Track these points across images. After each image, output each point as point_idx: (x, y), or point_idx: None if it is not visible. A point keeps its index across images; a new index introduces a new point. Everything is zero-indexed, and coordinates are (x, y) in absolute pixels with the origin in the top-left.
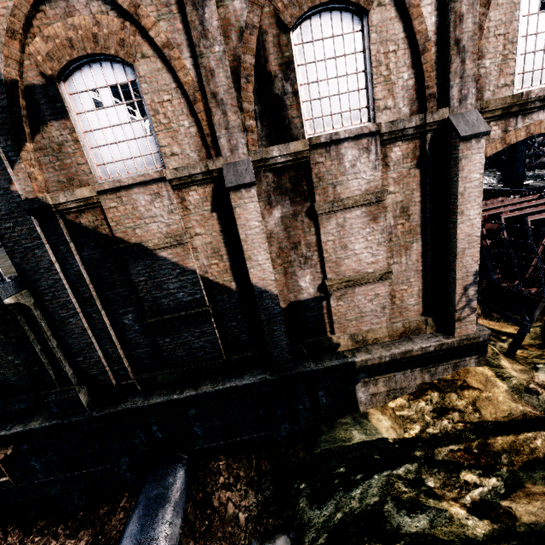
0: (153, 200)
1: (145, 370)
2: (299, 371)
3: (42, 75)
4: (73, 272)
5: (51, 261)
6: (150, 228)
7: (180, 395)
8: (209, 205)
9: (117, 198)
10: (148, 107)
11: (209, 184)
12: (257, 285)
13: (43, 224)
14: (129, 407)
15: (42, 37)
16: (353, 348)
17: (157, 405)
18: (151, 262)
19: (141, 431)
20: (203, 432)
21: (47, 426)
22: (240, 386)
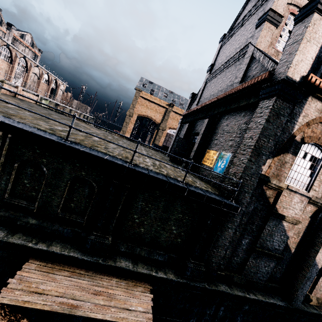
0: (299, 202)
1: (228, 269)
2: (302, 309)
3: (300, 139)
4: (247, 210)
5: (247, 201)
6: (289, 211)
7: (249, 296)
8: (310, 214)
9: (288, 193)
10: (320, 170)
11: (316, 207)
12: (316, 260)
13: (256, 185)
14: (225, 291)
15: (311, 130)
16: (316, 305)
17: (237, 296)
18: (277, 224)
19: (215, 306)
20: (240, 321)
21: (181, 281)
22: (277, 304)
